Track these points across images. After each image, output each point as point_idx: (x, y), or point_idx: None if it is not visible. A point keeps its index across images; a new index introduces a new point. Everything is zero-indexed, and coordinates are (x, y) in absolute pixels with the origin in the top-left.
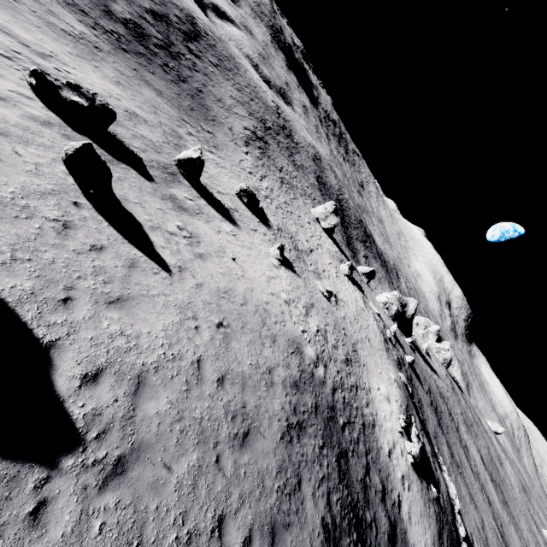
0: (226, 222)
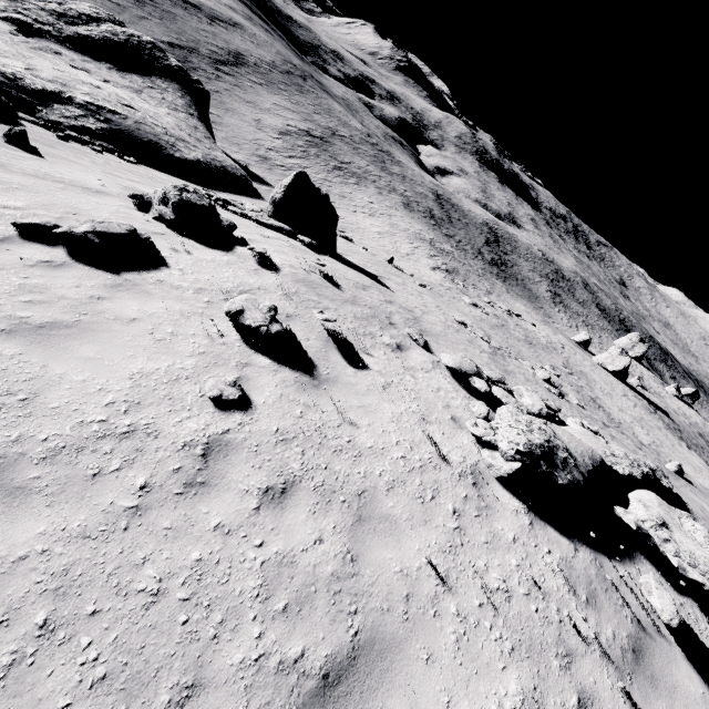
0: None
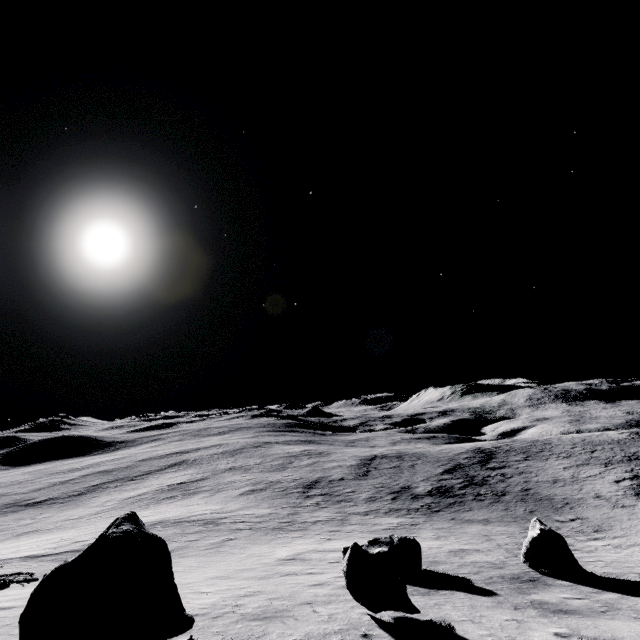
0: None
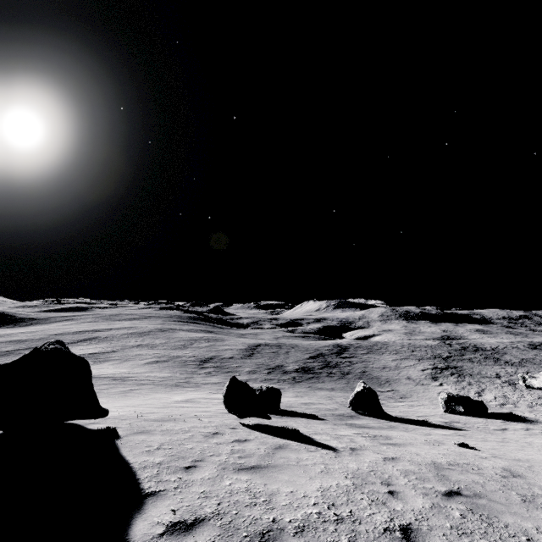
0: (440, 430)
